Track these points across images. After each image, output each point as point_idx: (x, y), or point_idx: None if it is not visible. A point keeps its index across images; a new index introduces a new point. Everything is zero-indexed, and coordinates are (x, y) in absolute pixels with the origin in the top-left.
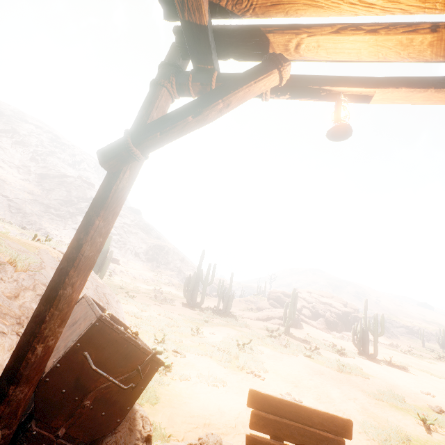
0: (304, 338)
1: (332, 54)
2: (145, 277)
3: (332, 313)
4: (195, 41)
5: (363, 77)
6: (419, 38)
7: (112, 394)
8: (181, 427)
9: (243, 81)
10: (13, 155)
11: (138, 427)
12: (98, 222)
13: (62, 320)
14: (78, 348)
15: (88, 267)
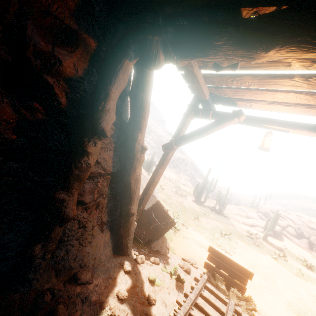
0: (279, 247)
1: (268, 109)
2: (171, 177)
3: None
4: (203, 102)
5: (285, 121)
6: (313, 110)
7: (158, 228)
8: (180, 253)
9: (221, 122)
10: None
11: (165, 243)
12: (160, 171)
13: (147, 200)
14: (150, 210)
15: (155, 185)
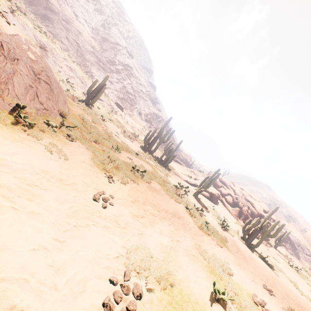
0: (207, 206)
1: None
2: (134, 126)
3: (249, 210)
4: None
5: None
6: None
7: None
8: None
9: None
10: (92, 19)
11: None
12: None
13: None
14: None
15: None
